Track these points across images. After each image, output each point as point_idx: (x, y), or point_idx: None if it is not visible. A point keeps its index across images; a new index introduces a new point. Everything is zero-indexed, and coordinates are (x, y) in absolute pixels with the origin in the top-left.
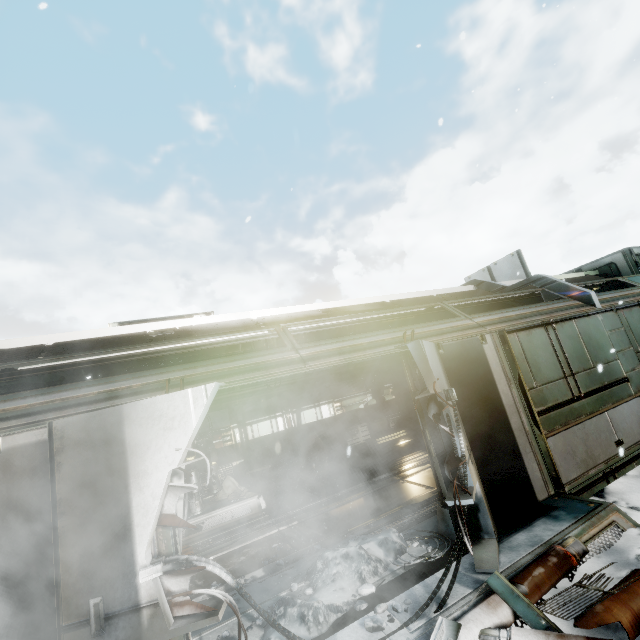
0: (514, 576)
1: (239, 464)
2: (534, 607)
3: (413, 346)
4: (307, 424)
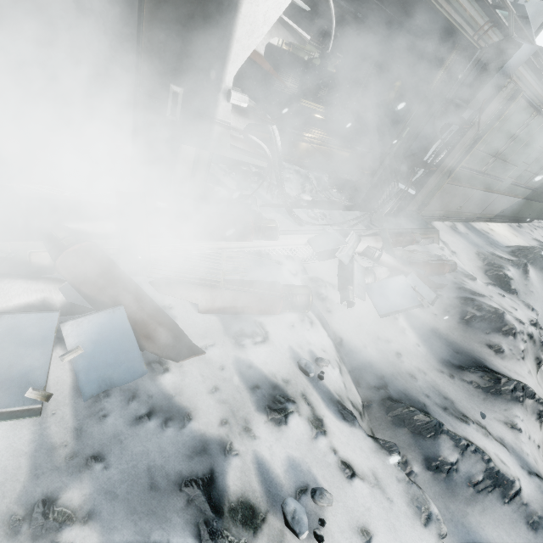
0: (389, 234)
1: None
2: (393, 250)
3: (525, 51)
4: None
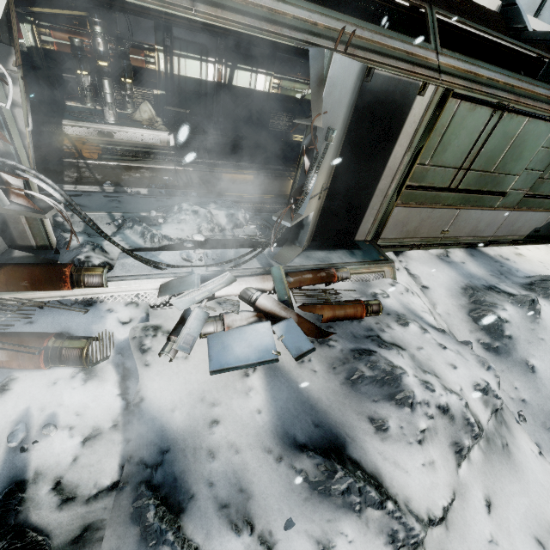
0: (292, 272)
1: (160, 95)
2: (287, 290)
3: (315, 55)
4: (238, 87)
